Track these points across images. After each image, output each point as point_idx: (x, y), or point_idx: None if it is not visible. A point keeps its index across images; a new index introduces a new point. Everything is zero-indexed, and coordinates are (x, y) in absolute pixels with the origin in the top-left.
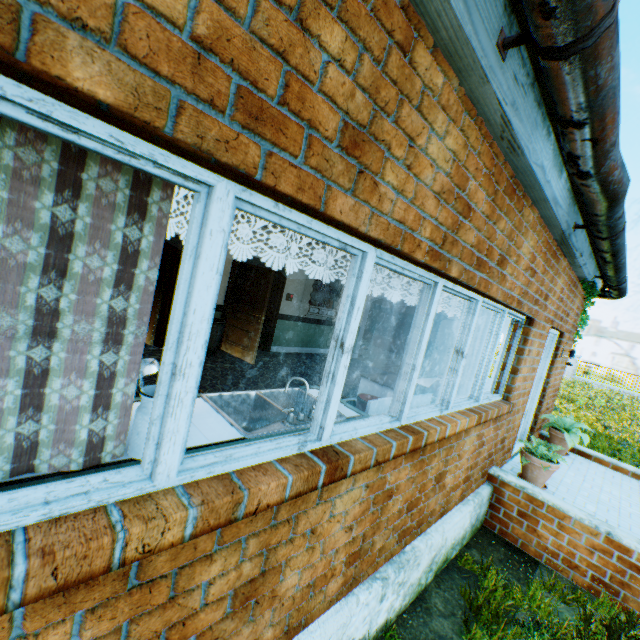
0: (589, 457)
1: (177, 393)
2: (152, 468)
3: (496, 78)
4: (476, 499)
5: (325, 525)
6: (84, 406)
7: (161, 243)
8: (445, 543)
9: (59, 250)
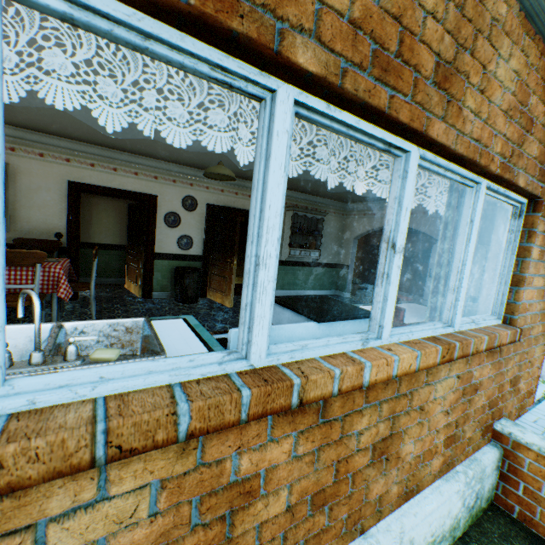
0: None
1: None
2: None
3: None
4: (471, 471)
5: None
6: None
7: None
8: None
9: None
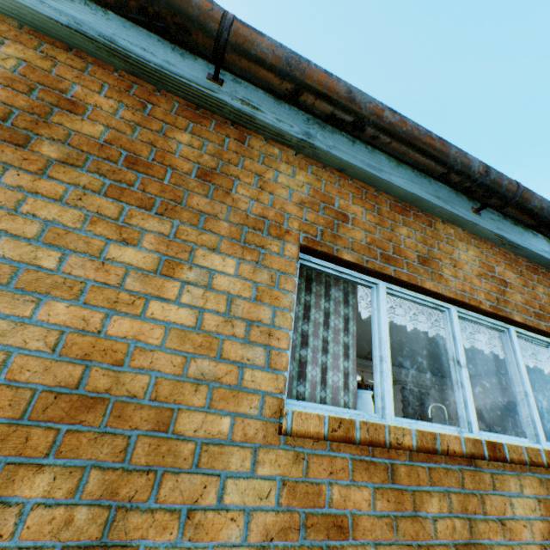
0: None
1: (384, 369)
2: (381, 412)
3: (480, 222)
4: None
5: (511, 522)
6: (340, 386)
7: (354, 314)
8: None
9: (326, 318)
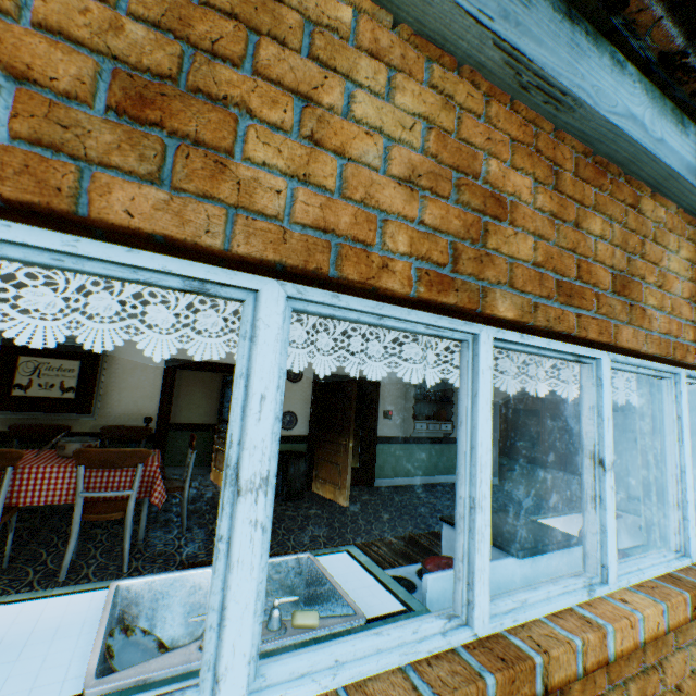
0: None
1: None
2: None
3: None
4: None
5: None
6: None
7: None
8: None
9: None
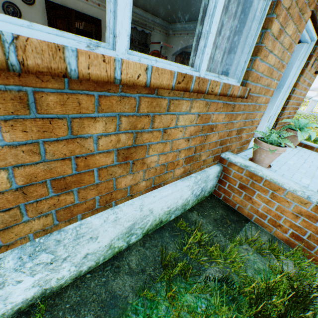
0: (312, 149)
1: None
2: None
3: None
4: (199, 176)
5: None
6: None
7: None
8: (152, 213)
9: None
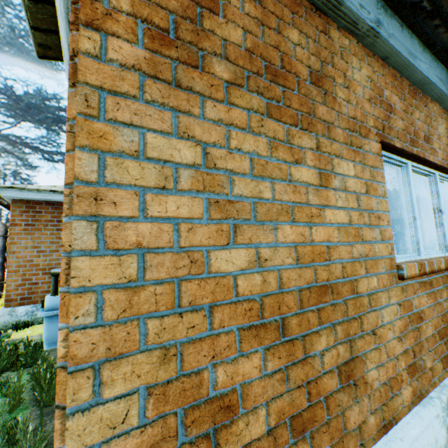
0: None
1: (416, 225)
2: (416, 252)
3: None
4: None
5: None
6: None
7: None
8: None
9: None
